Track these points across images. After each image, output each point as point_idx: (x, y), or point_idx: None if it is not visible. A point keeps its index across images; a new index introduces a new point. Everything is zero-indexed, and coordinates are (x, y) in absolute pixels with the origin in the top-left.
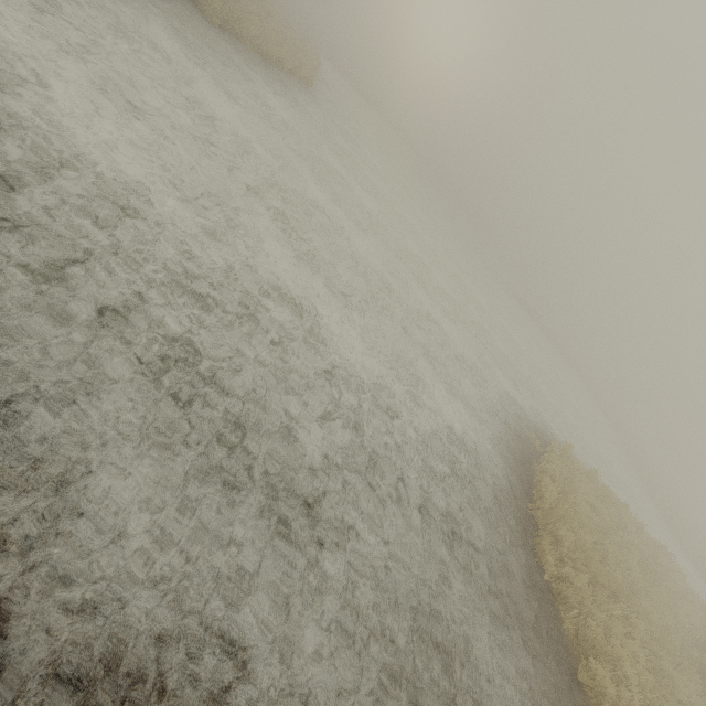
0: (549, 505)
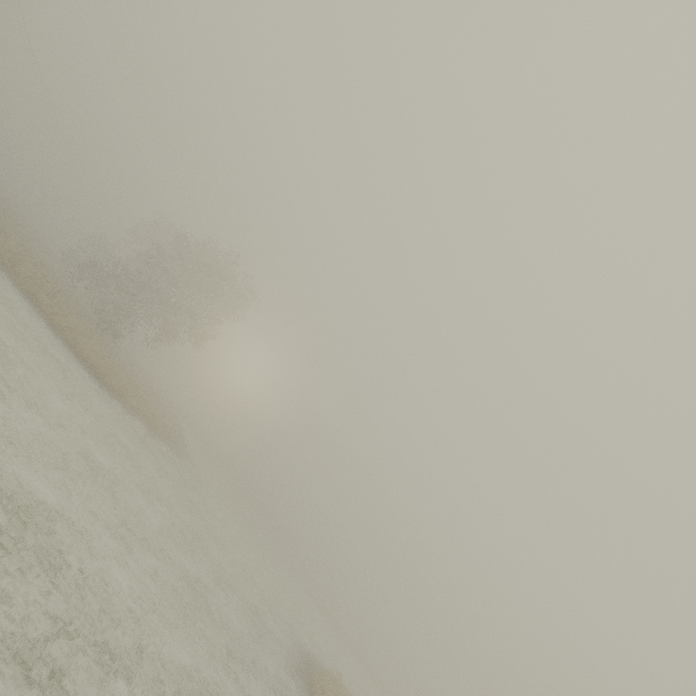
0: (320, 673)
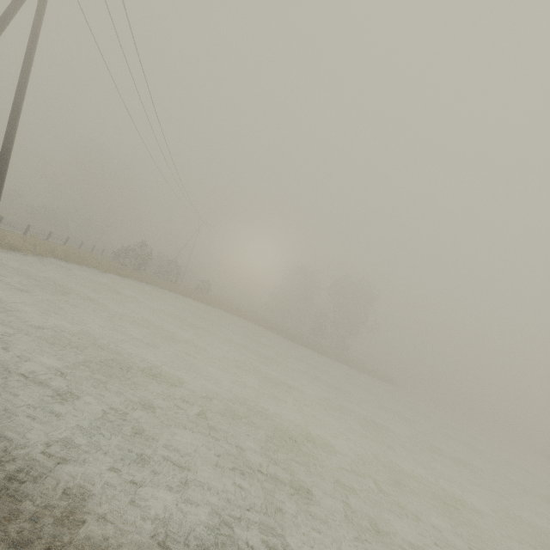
0: None
